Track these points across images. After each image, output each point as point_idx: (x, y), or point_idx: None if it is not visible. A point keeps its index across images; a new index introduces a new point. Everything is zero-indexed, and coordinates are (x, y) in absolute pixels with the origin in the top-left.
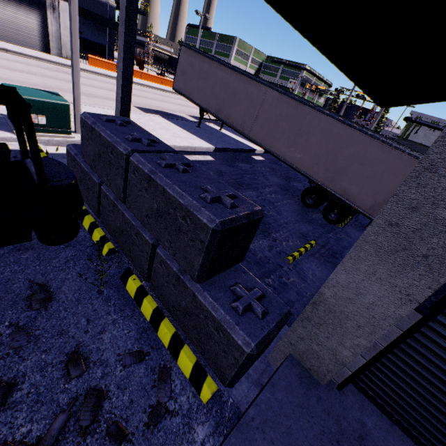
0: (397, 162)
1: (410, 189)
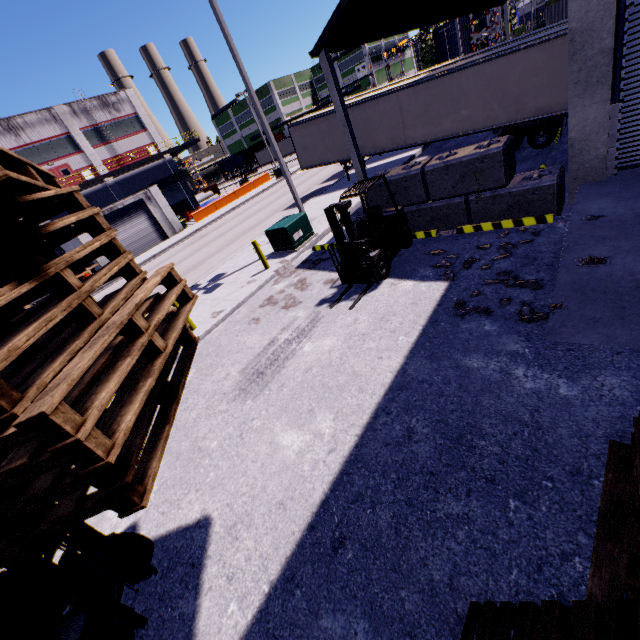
0: (566, 47)
1: (572, 67)
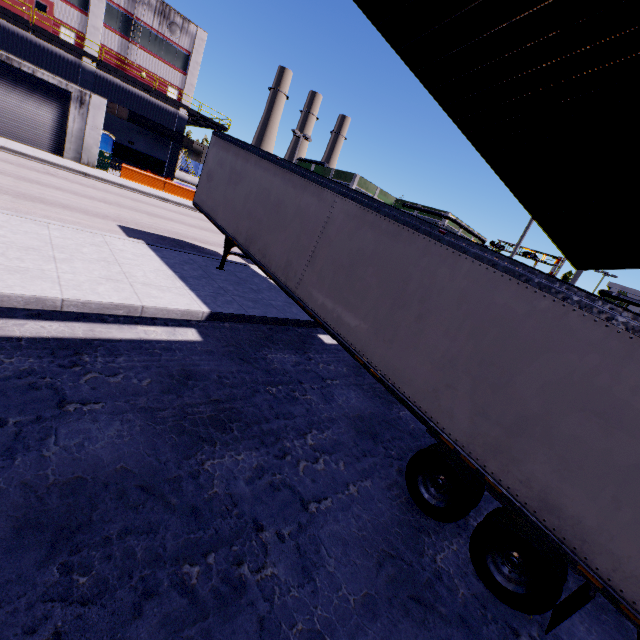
0: None
1: None
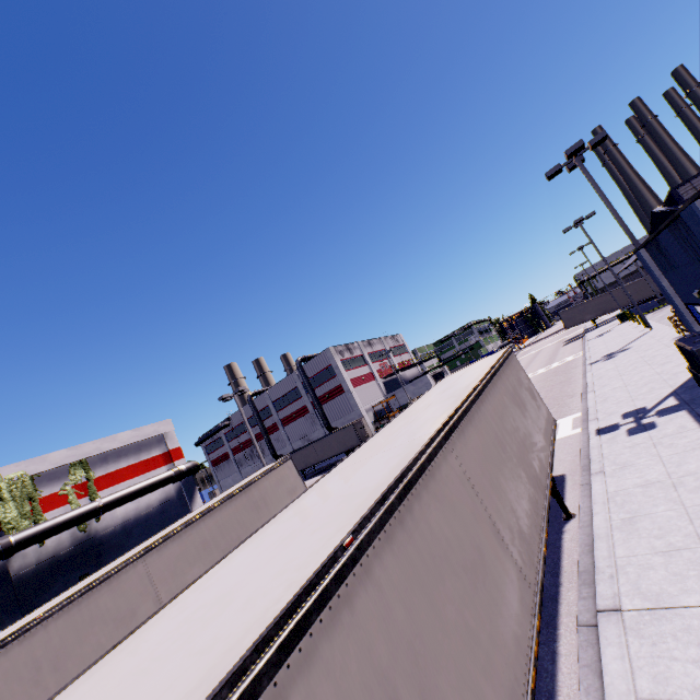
0: None
1: None
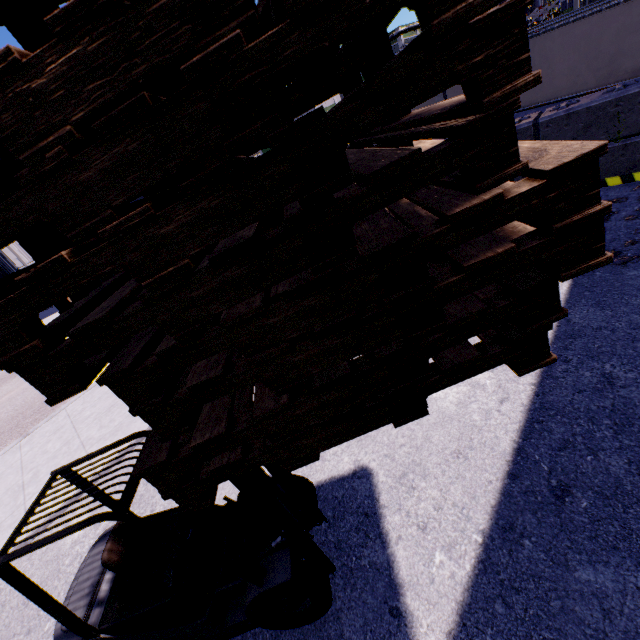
0: None
1: None
